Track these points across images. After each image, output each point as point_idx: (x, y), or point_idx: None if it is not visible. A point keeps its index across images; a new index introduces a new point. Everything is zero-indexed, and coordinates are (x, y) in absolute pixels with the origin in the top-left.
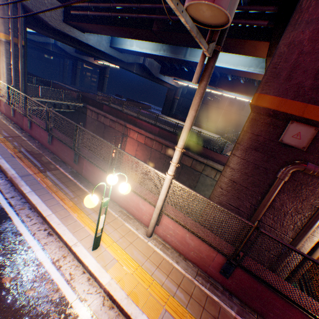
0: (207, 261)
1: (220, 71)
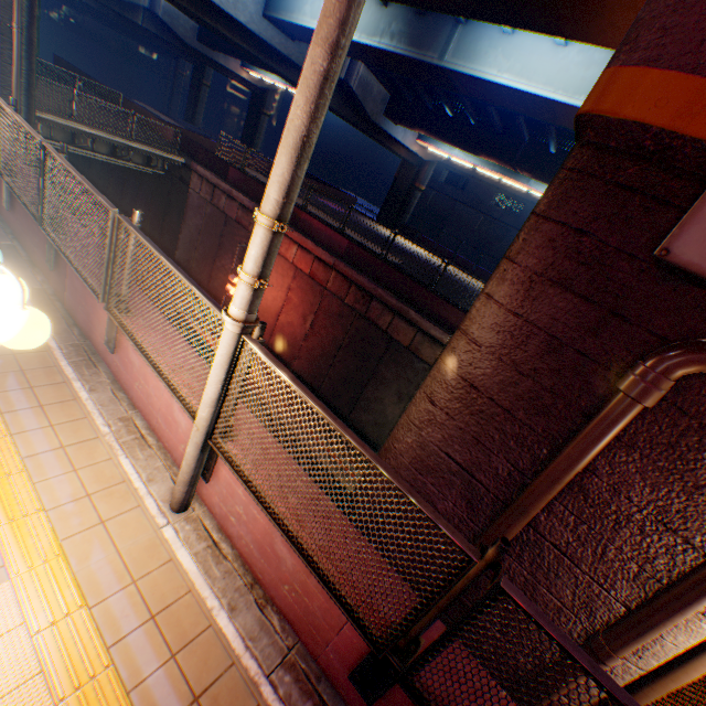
0: (322, 627)
1: (527, 110)
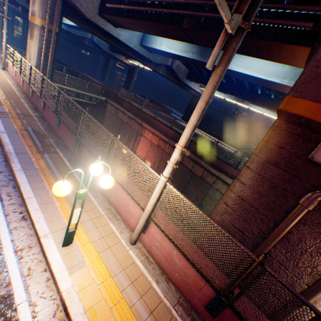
0: (192, 289)
1: (249, 80)
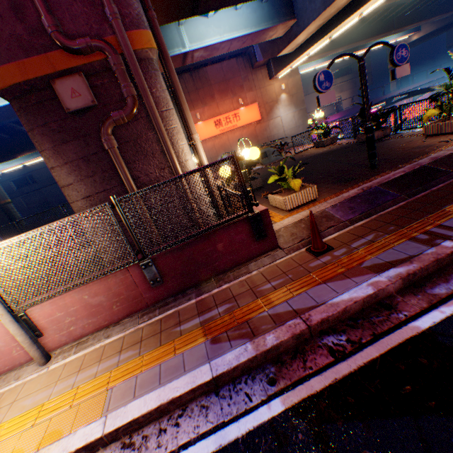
0: (135, 294)
1: (5, 117)
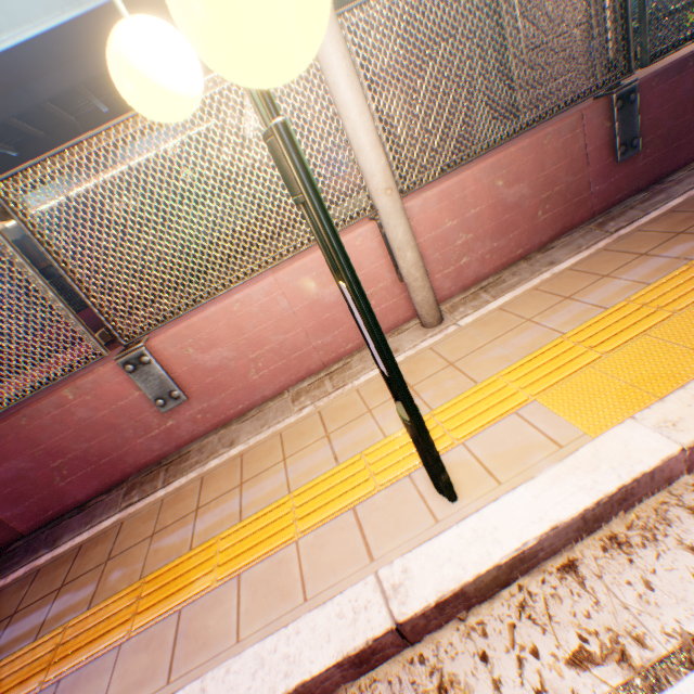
0: (578, 185)
1: (60, 59)
